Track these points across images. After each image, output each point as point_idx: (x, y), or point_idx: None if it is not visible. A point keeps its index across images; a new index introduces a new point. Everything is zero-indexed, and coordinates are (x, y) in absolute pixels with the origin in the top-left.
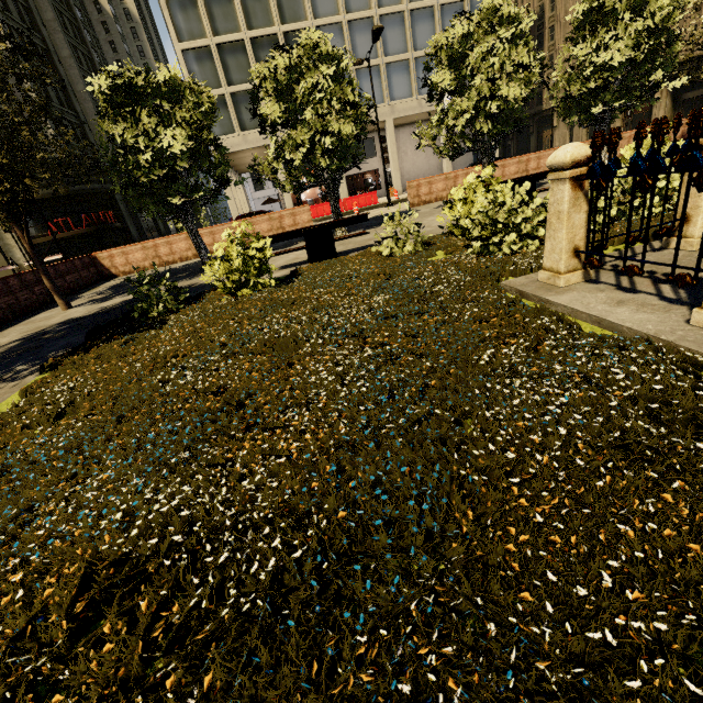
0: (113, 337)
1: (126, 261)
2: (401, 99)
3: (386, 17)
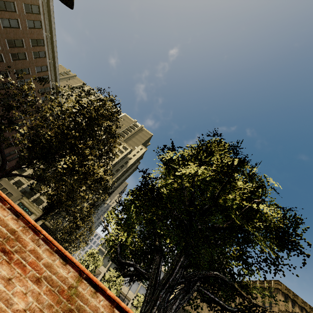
0: None
1: None
2: None
3: None
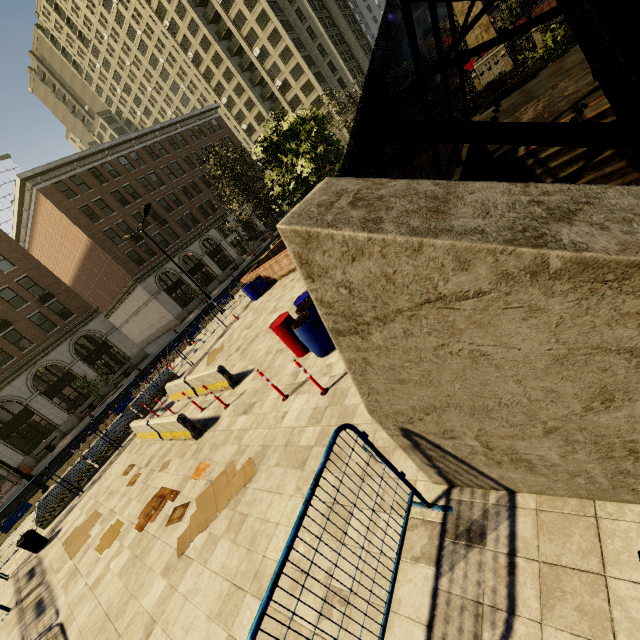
0: None
1: None
2: None
3: None
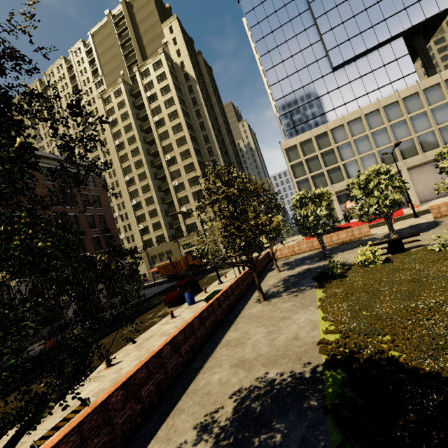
0: (331, 279)
1: (281, 253)
2: (410, 157)
3: (393, 124)
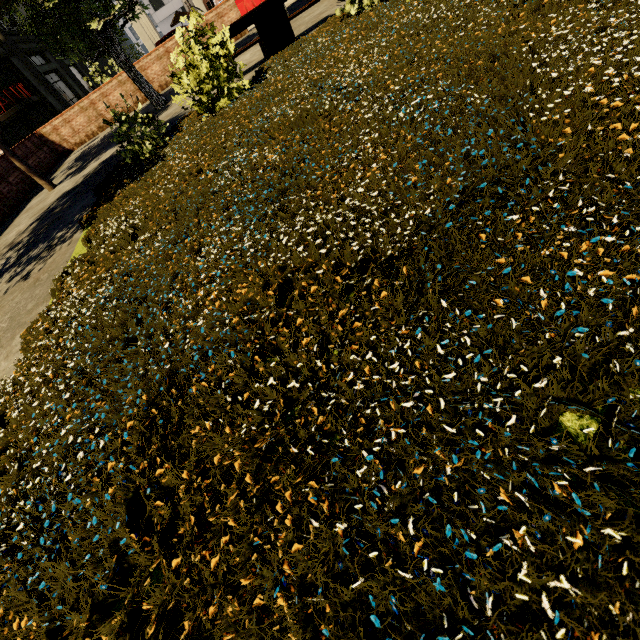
0: (124, 183)
1: (73, 131)
2: None
3: None
